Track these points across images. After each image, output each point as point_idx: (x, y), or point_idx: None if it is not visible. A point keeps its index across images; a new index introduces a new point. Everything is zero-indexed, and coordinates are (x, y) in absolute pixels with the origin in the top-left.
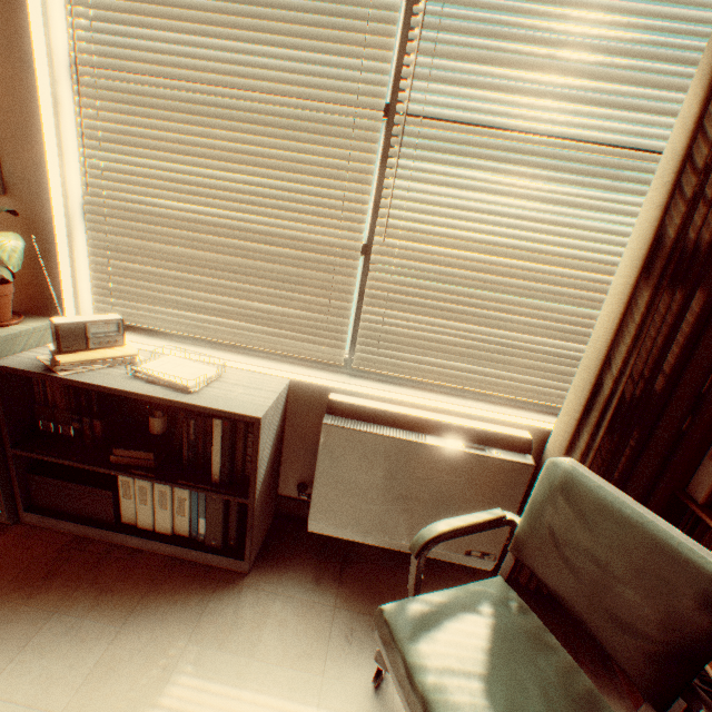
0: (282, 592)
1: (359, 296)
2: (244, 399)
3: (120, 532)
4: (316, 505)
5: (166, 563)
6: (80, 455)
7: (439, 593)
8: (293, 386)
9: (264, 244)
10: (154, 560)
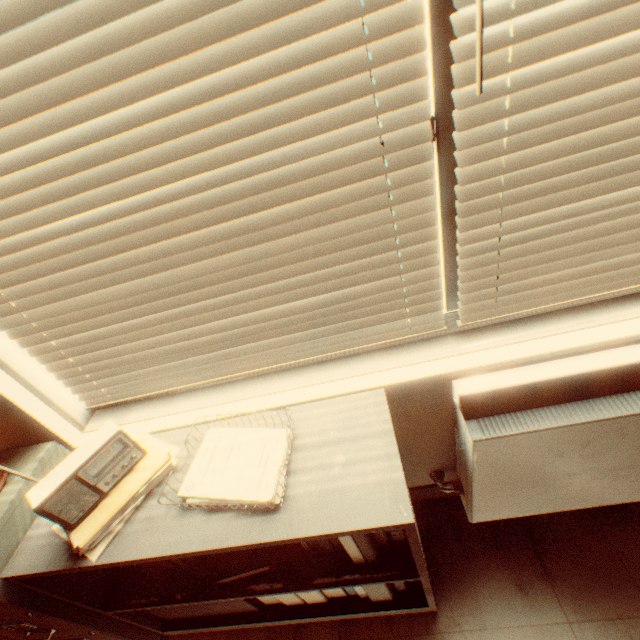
0: (491, 626)
1: (442, 218)
2: (357, 481)
3: (271, 620)
4: (479, 508)
5: (339, 634)
6: (181, 587)
7: None
8: (389, 392)
9: (248, 213)
10: (323, 634)
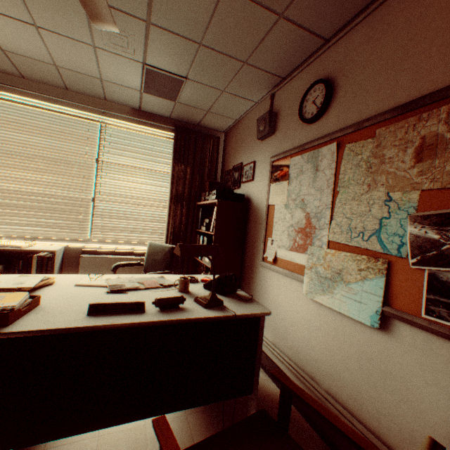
0: None
1: (93, 215)
2: (47, 248)
3: None
4: None
5: None
6: None
7: None
8: (66, 249)
9: (52, 198)
10: None
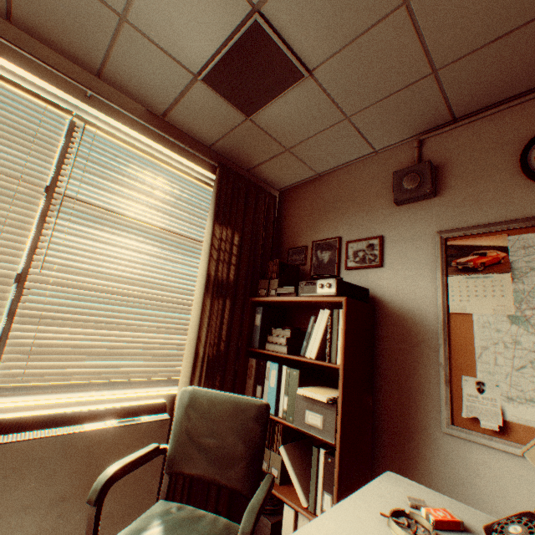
0: None
1: (9, 316)
2: None
3: None
4: None
5: None
6: None
7: (118, 534)
8: None
9: None
10: None
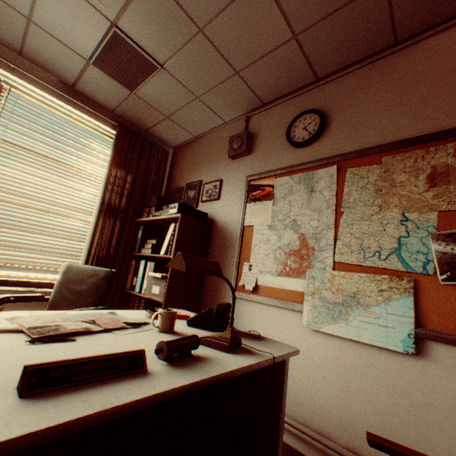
0: None
1: None
2: None
3: None
4: None
5: None
6: None
7: None
8: None
9: None
10: None
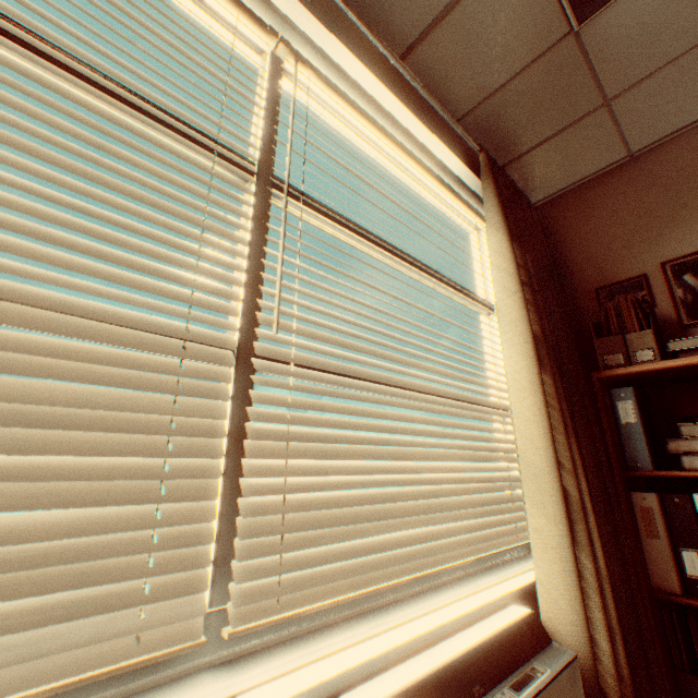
0: None
1: (229, 441)
2: None
3: None
4: None
5: None
6: None
7: None
8: None
9: None
10: None
